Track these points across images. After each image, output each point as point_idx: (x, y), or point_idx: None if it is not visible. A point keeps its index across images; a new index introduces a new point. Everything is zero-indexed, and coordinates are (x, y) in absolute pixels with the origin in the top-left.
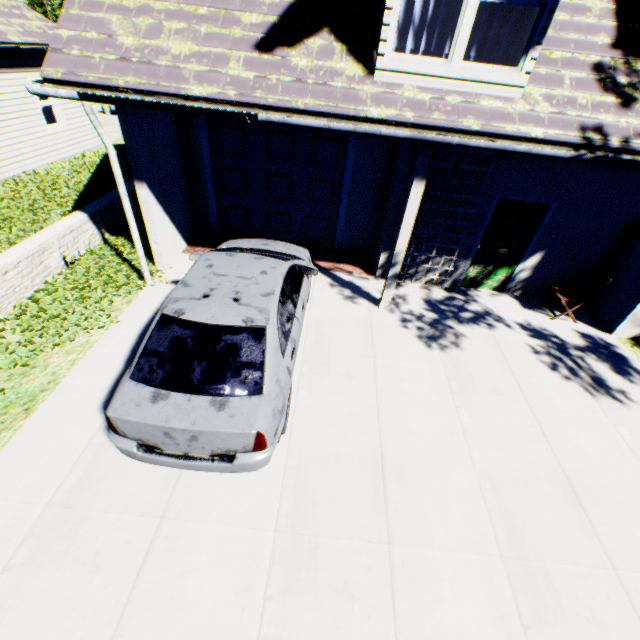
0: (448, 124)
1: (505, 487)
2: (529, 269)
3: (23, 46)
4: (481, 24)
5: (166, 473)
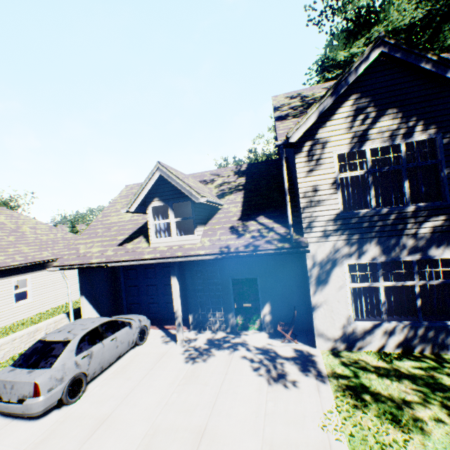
0: (171, 255)
1: (161, 433)
2: (268, 313)
3: None
4: (181, 225)
5: (3, 423)
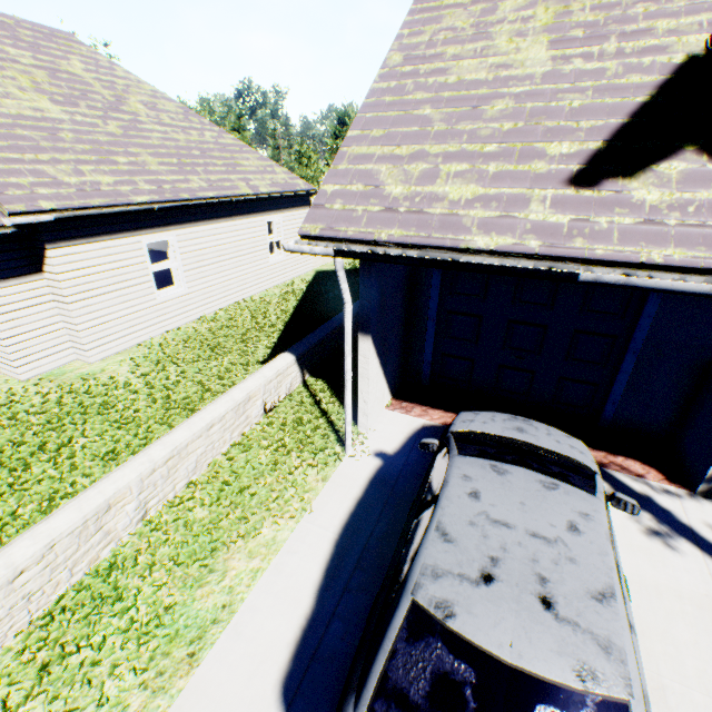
0: None
1: None
2: None
3: (268, 195)
4: None
5: None
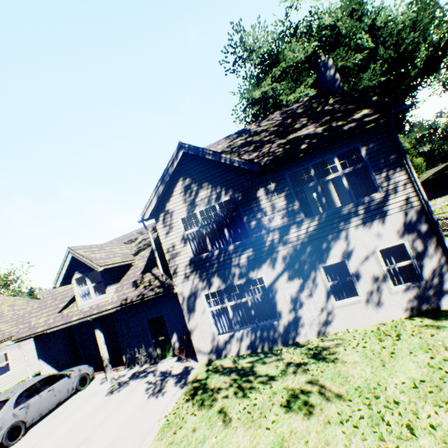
0: (90, 314)
1: None
2: (177, 341)
3: None
4: (99, 287)
5: None
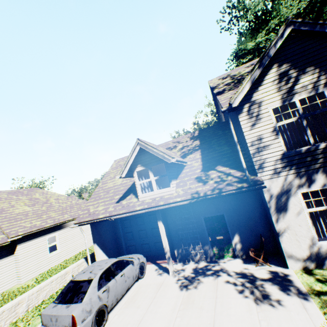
0: (155, 205)
1: None
2: (238, 242)
3: None
4: (159, 182)
5: None
